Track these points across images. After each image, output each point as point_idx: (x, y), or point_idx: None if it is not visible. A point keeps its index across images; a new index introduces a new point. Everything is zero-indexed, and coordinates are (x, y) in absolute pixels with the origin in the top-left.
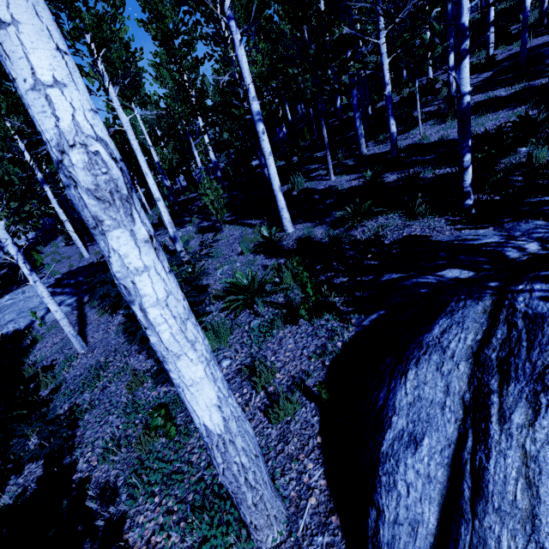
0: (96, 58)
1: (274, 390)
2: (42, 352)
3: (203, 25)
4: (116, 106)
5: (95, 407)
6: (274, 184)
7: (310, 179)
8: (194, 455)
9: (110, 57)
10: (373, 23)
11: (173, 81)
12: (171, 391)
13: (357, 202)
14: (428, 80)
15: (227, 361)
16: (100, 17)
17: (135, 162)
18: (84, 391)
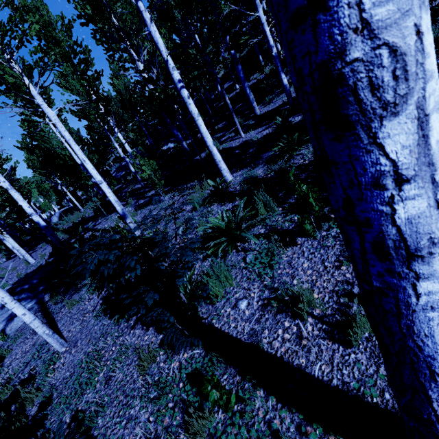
0: (10, 58)
1: (322, 312)
2: (14, 366)
3: (101, 33)
4: (39, 102)
5: (107, 406)
6: (207, 141)
7: (222, 143)
8: (273, 421)
9: (16, 82)
10: (247, 4)
11: (82, 88)
12: (194, 355)
13: (285, 138)
14: (281, 58)
15: (244, 302)
16: (5, 25)
17: (64, 162)
18: (83, 392)
